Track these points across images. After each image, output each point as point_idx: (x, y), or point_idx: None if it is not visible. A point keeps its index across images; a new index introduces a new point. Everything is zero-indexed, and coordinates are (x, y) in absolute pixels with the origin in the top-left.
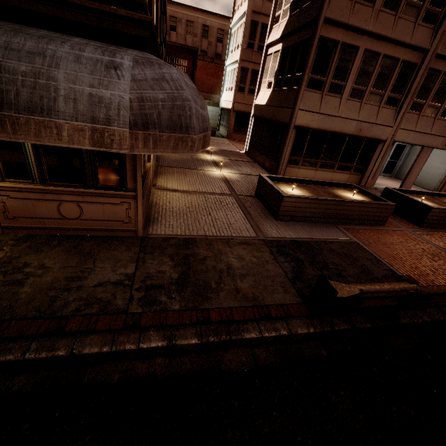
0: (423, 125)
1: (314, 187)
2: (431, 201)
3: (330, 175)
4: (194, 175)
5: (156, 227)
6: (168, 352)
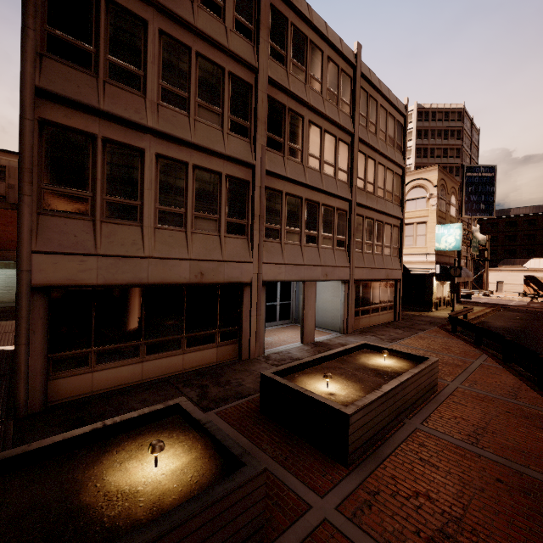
0: (291, 254)
1: (5, 492)
2: (341, 373)
3: (179, 360)
4: None
5: None
6: None
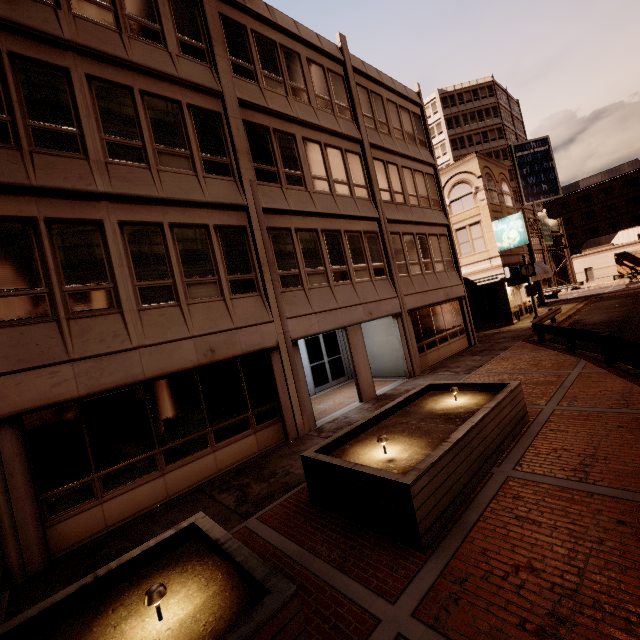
0: (320, 300)
1: None
2: (403, 430)
3: (210, 461)
4: None
5: None
6: None
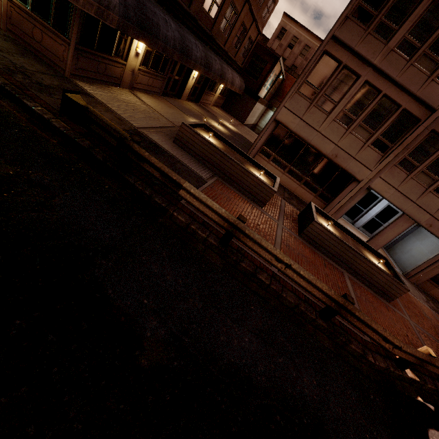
0: (409, 188)
1: (237, 155)
2: (343, 236)
3: (295, 186)
4: (174, 111)
5: (84, 84)
6: None
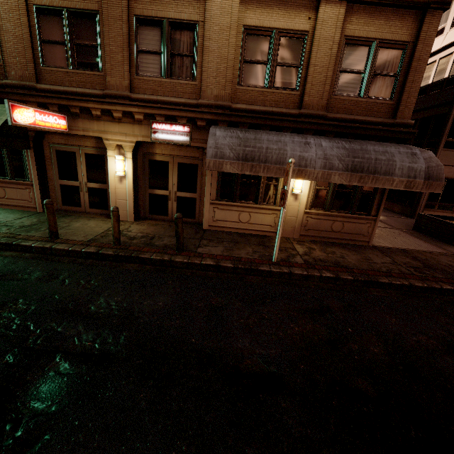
0: None
1: None
2: None
3: None
4: None
5: (372, 242)
6: (453, 294)
